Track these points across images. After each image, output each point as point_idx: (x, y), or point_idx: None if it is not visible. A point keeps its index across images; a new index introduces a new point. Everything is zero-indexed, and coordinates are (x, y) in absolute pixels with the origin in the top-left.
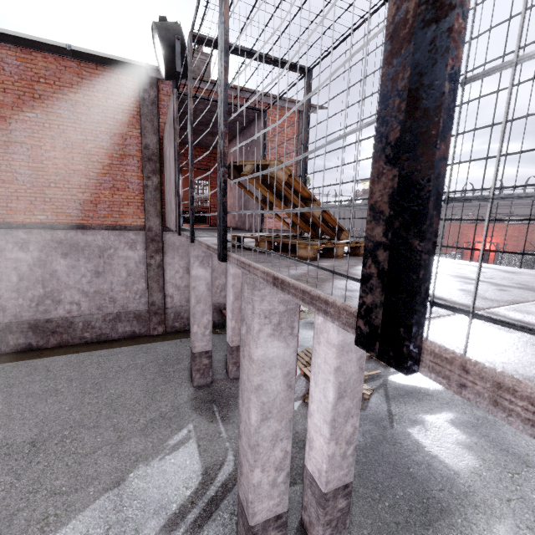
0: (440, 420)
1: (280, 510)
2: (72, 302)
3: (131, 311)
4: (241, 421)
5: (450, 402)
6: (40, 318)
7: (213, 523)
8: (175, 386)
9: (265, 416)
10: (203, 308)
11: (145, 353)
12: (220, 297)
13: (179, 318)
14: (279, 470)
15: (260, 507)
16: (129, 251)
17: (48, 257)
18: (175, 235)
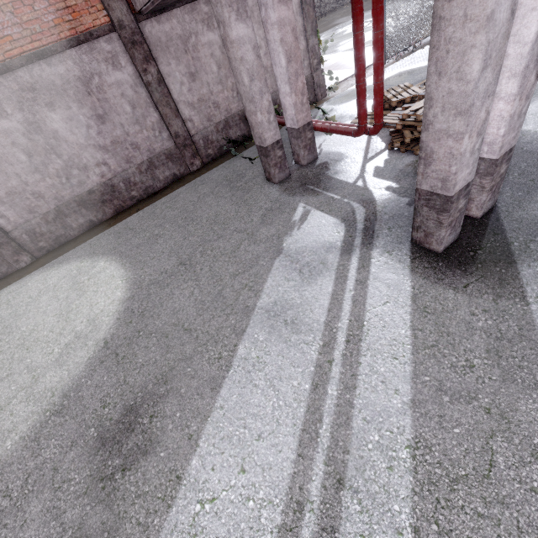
0: (533, 108)
1: (470, 179)
2: (97, 164)
3: (160, 153)
4: (432, 106)
5: (536, 92)
6: (81, 193)
7: (379, 238)
8: (258, 191)
9: (485, 64)
10: (259, 87)
11: (202, 185)
12: (239, 102)
13: (209, 143)
14: (479, 135)
15: (460, 178)
16: (115, 72)
17: (35, 115)
18: (155, 24)
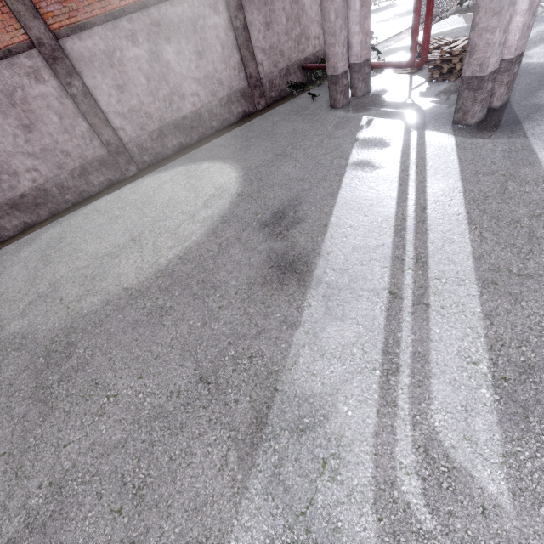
0: (538, 50)
1: (496, 67)
2: (192, 94)
3: (236, 90)
4: (479, 12)
5: (541, 41)
6: (177, 118)
7: (429, 125)
8: (325, 114)
9: None
10: (340, 24)
11: (272, 116)
12: (299, 52)
13: (273, 87)
14: (504, 33)
15: (491, 62)
16: (214, 17)
17: (157, 46)
18: None
